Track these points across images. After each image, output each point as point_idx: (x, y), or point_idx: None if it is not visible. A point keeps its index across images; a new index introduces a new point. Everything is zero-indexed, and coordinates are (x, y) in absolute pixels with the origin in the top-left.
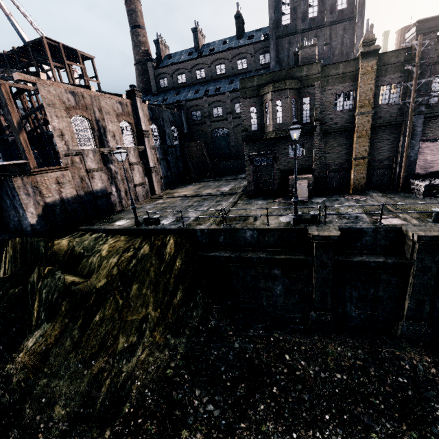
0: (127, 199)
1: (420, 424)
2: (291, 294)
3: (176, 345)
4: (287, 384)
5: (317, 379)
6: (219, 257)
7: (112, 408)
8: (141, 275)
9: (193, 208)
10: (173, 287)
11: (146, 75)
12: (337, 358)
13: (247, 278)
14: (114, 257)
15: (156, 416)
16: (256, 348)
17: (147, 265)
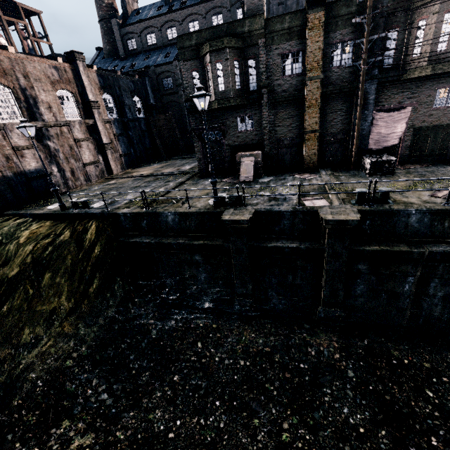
0: (75, 180)
1: (304, 410)
2: (216, 281)
3: (84, 335)
4: (189, 372)
5: (219, 367)
6: (140, 243)
7: (6, 399)
8: (56, 263)
9: (137, 190)
10: (90, 276)
11: (112, 35)
12: (246, 345)
13: (172, 264)
14: (31, 244)
15: (40, 406)
16: (173, 335)
17: (64, 253)
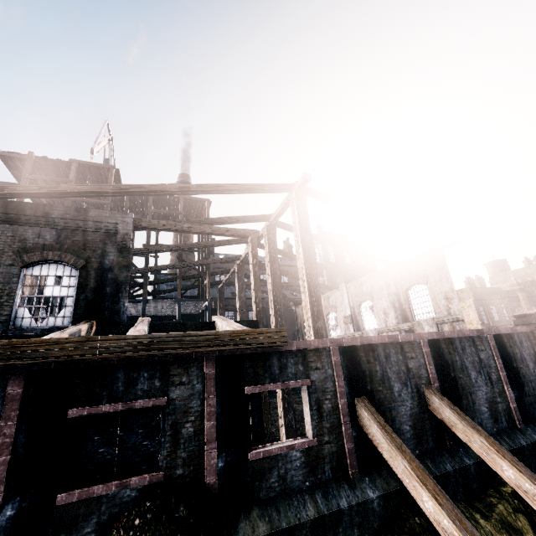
0: None
1: None
2: None
3: None
4: None
5: None
6: None
7: None
8: None
9: None
10: None
11: None
12: None
13: None
14: None
15: None
16: None
17: None
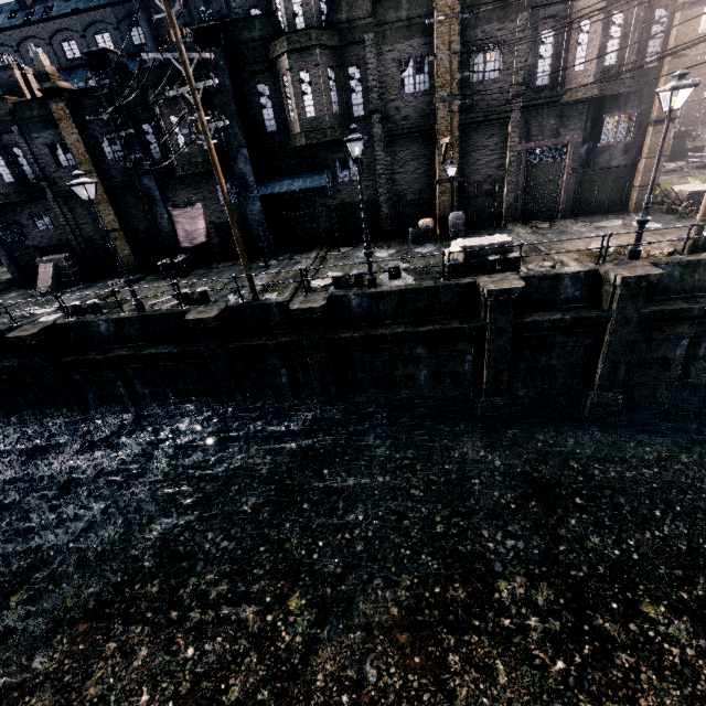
0: None
1: None
2: None
3: None
4: None
5: None
6: None
7: None
8: None
9: None
10: None
11: None
12: None
13: None
14: None
15: None
16: None
17: None
